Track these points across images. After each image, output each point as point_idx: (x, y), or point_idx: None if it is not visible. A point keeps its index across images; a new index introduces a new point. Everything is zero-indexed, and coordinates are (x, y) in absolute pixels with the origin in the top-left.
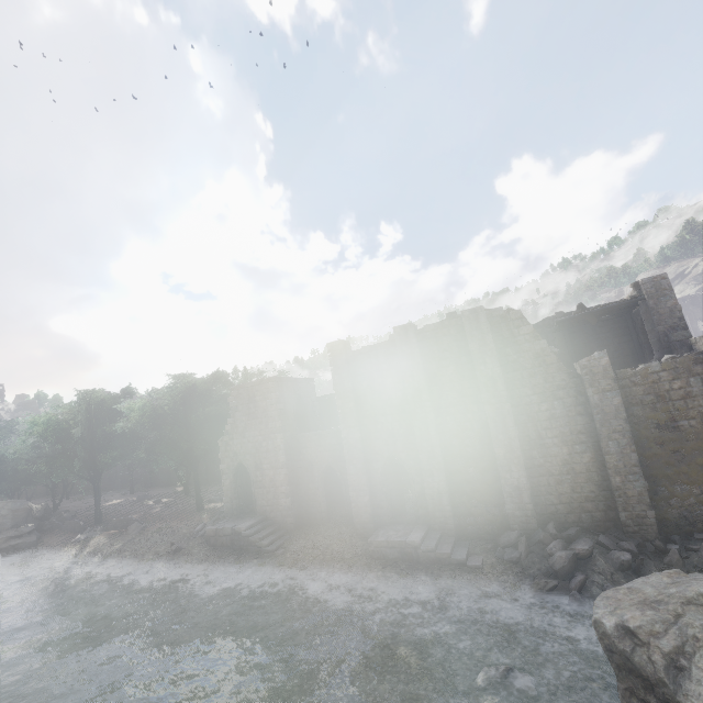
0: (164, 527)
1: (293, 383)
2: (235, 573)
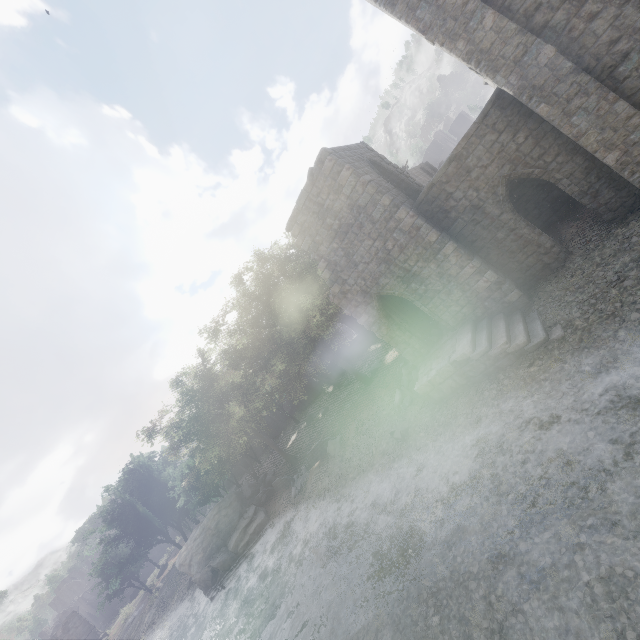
0: (360, 426)
1: (350, 152)
2: (530, 403)
